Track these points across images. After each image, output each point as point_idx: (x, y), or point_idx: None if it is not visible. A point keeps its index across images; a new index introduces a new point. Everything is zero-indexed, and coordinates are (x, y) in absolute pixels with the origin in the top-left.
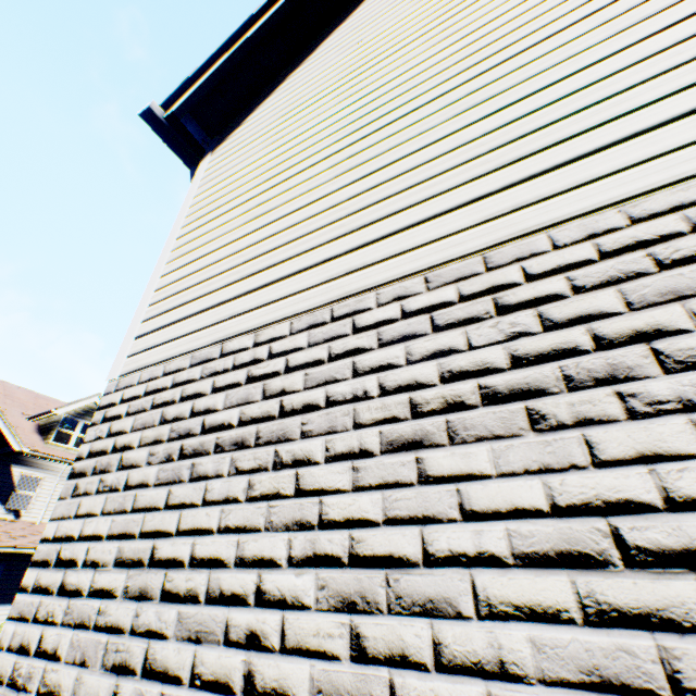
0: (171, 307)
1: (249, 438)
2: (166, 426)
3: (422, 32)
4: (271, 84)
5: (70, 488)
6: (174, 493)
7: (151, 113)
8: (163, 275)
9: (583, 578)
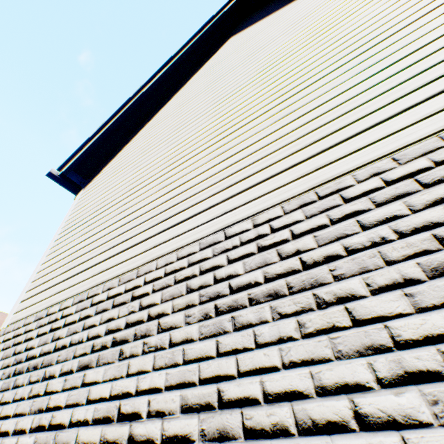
0: (39, 284)
1: (40, 364)
2: (14, 357)
3: (168, 137)
4: (117, 150)
5: None
6: (5, 395)
7: (51, 174)
8: (43, 263)
9: (105, 427)
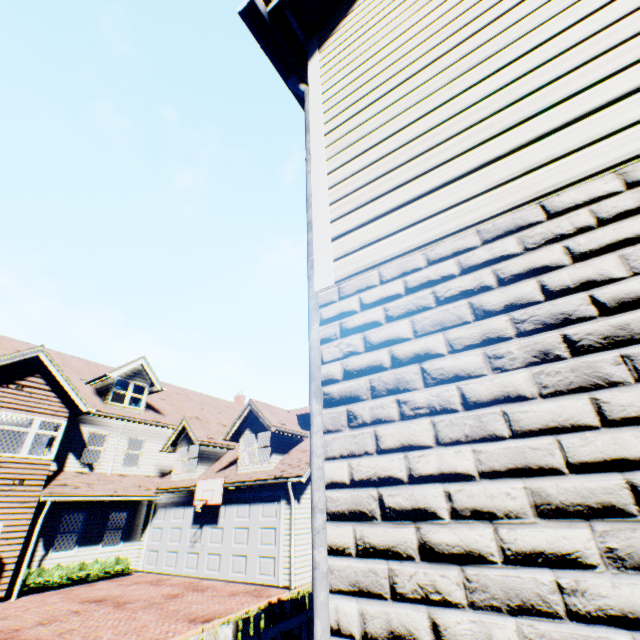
0: (375, 195)
1: None
2: (497, 319)
3: None
4: None
5: (337, 418)
6: (610, 401)
7: (253, 8)
8: (331, 171)
9: None
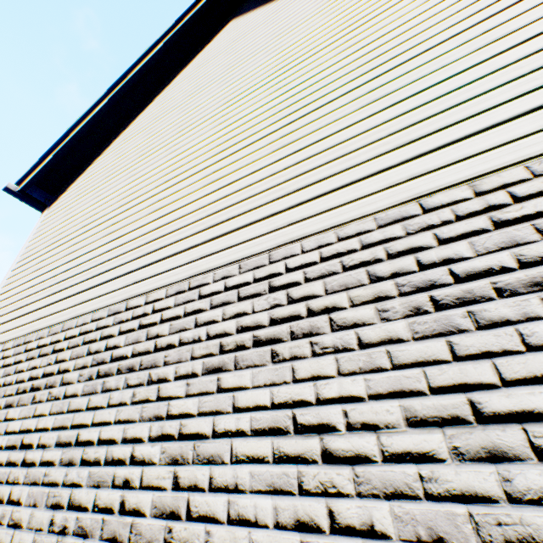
0: None
1: None
2: None
3: (132, 164)
4: (88, 162)
5: None
6: None
7: (9, 189)
8: None
9: (12, 452)
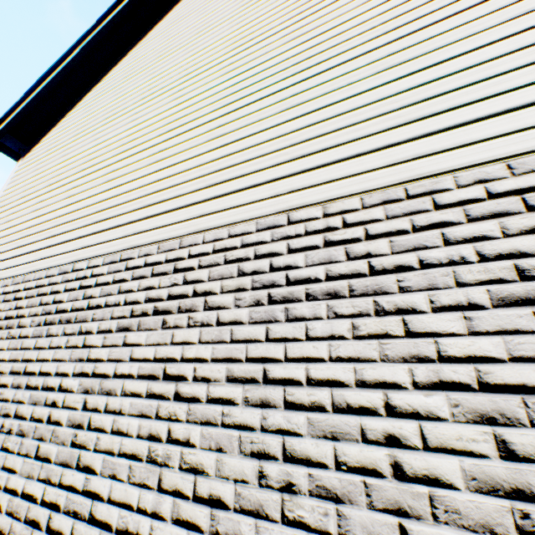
0: None
1: None
2: None
3: (97, 126)
4: (62, 114)
5: None
6: None
7: None
8: None
9: None
